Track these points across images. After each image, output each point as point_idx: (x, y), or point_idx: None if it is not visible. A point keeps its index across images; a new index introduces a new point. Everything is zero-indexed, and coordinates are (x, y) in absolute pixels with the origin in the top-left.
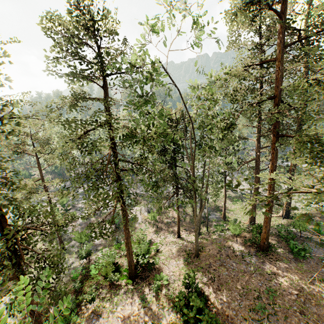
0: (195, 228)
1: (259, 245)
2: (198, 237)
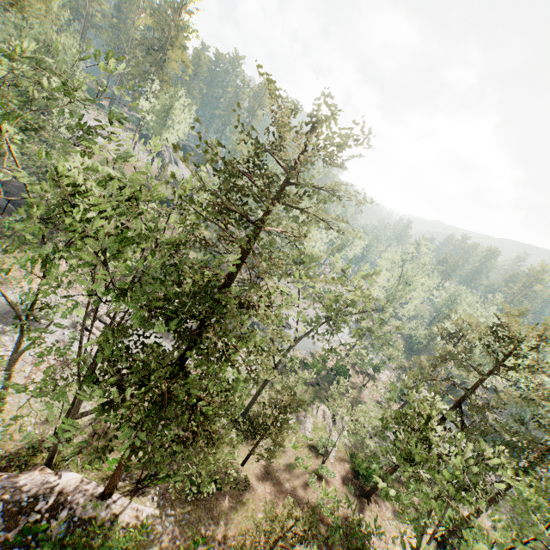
0: None
1: None
2: None
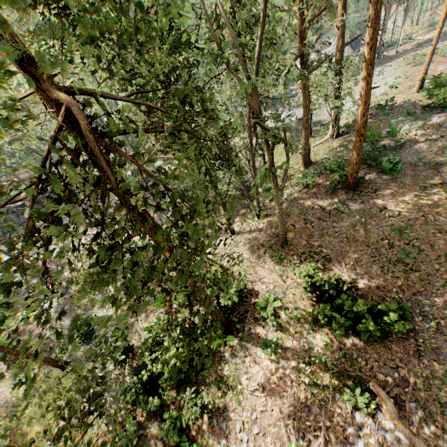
0: (277, 208)
1: (347, 184)
2: (259, 218)
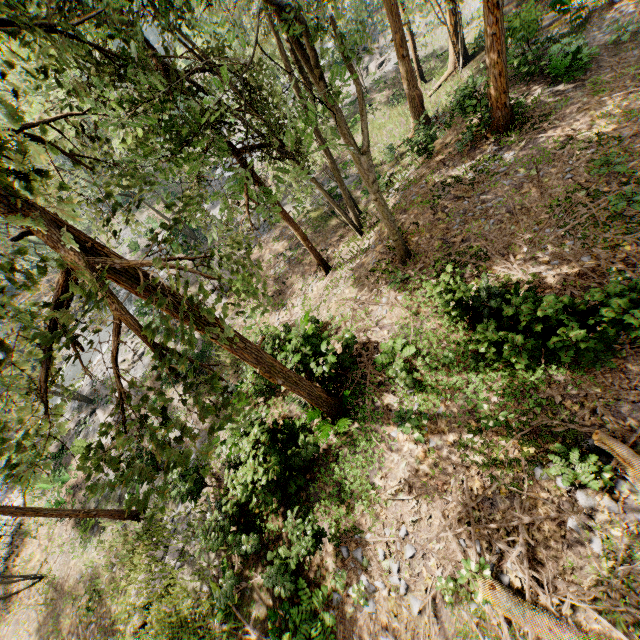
0: (371, 192)
1: (493, 124)
2: (363, 233)
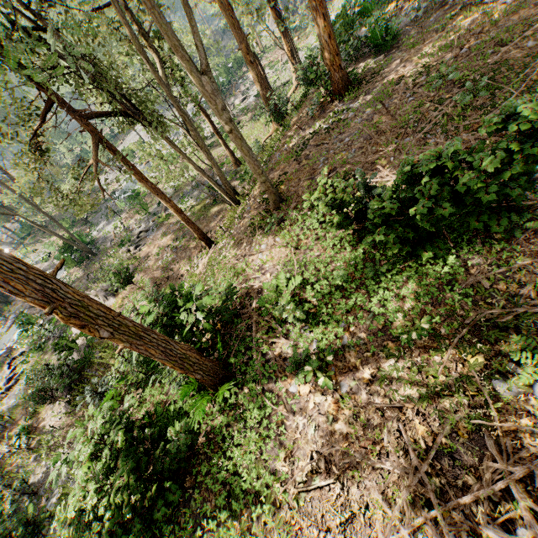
0: (223, 122)
1: (334, 88)
2: (239, 204)
